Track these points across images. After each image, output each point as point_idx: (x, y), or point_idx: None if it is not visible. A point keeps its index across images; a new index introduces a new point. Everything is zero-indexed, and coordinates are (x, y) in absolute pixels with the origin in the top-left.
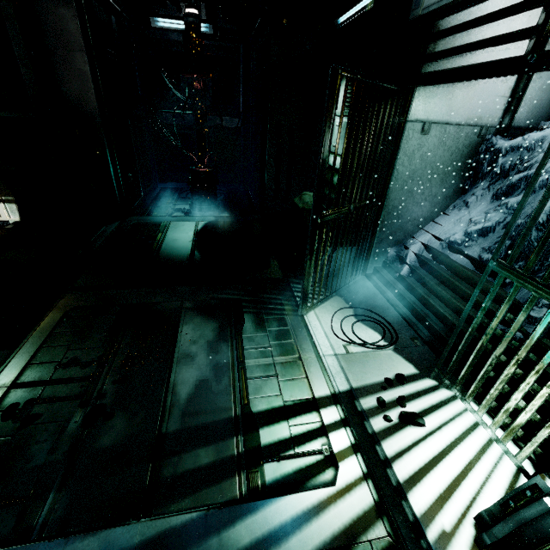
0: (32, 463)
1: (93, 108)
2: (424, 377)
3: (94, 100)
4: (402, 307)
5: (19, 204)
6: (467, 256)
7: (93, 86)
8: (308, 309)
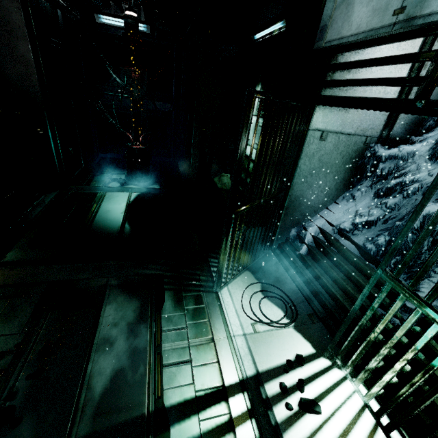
0: None
1: (35, 91)
2: (320, 357)
3: (36, 84)
4: (301, 282)
5: None
6: (354, 243)
7: (35, 71)
8: (222, 286)
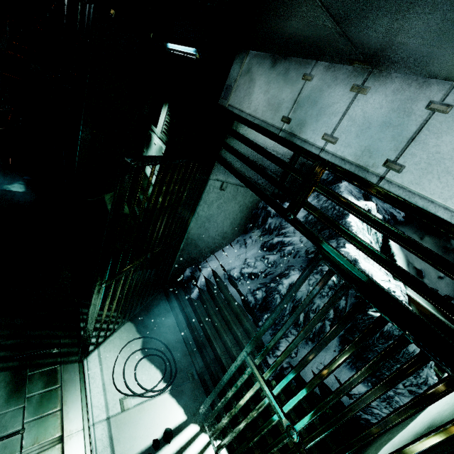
0: None
1: None
2: (190, 424)
3: None
4: (187, 331)
5: None
6: (239, 292)
7: None
8: (90, 353)
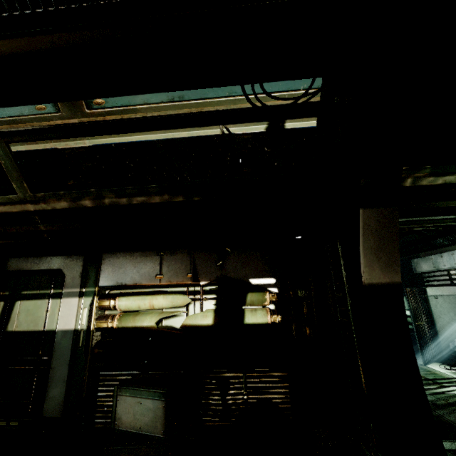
0: None
1: None
2: None
3: None
4: None
5: None
6: None
7: None
8: (426, 363)
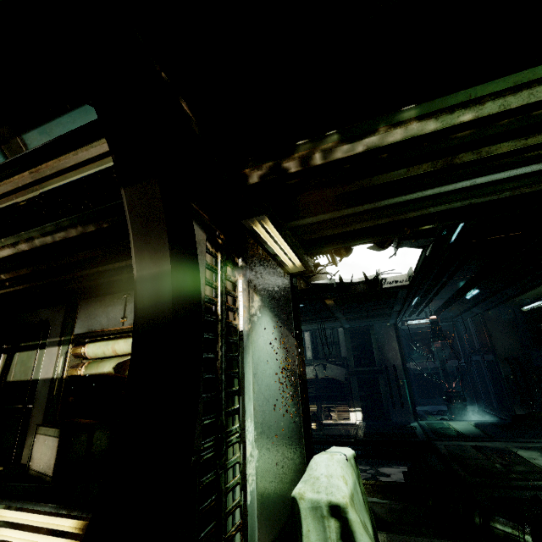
0: (493, 470)
1: (398, 362)
2: None
3: (399, 359)
4: None
5: (362, 412)
6: None
7: (399, 353)
8: None
